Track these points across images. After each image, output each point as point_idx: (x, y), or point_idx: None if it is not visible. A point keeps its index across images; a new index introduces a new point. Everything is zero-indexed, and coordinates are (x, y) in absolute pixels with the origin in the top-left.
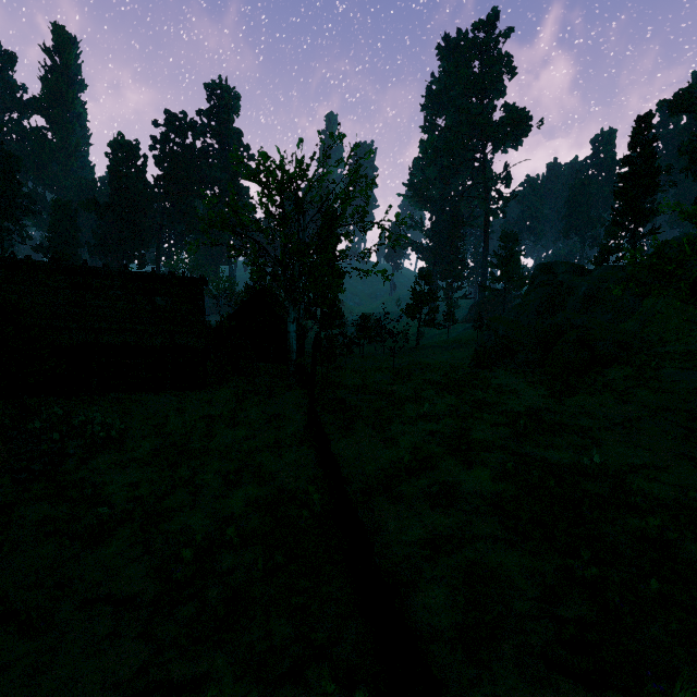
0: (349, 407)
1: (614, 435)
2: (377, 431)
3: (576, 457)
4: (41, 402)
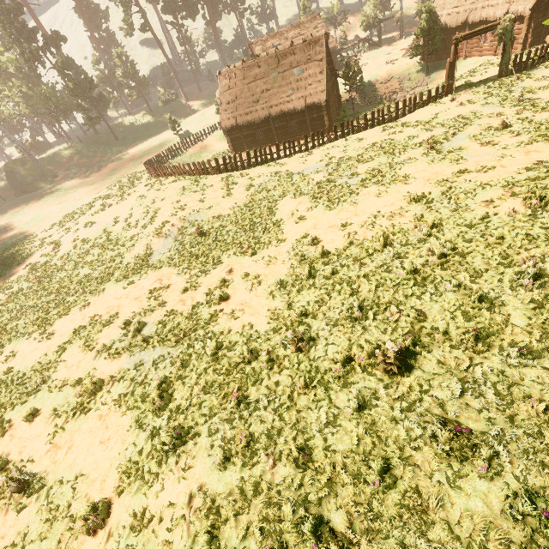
0: (502, 85)
1: (548, 150)
2: (455, 105)
3: (461, 145)
4: (440, 64)
